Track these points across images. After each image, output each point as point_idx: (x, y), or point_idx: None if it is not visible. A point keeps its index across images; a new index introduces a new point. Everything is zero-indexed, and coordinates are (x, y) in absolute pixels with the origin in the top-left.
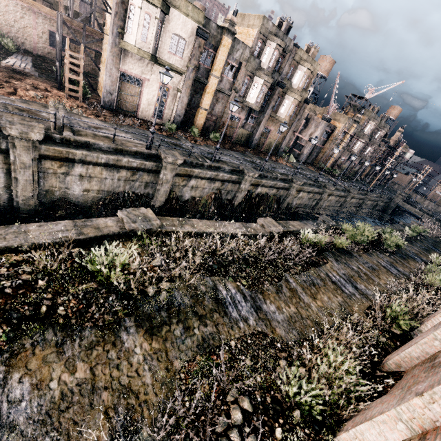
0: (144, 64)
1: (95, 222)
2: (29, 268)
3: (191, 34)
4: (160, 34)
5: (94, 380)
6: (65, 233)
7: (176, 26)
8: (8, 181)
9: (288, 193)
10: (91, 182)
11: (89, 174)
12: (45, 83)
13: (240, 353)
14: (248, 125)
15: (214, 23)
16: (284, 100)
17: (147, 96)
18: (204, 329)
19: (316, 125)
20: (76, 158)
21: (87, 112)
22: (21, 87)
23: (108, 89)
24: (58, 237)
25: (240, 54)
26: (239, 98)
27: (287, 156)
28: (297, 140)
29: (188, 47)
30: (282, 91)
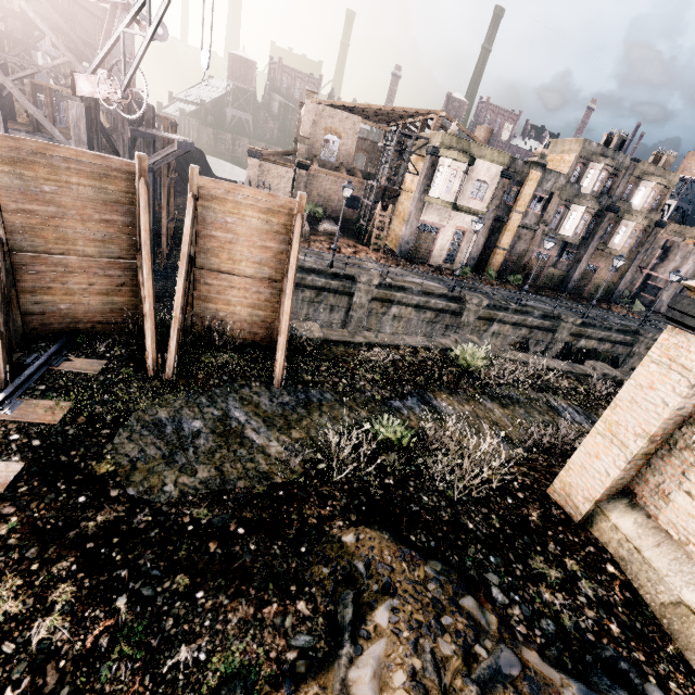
0: (442, 212)
1: (438, 340)
2: (419, 355)
3: (495, 176)
4: (463, 183)
5: (476, 413)
6: (424, 343)
7: (479, 173)
8: (345, 319)
9: (631, 351)
10: (400, 322)
11: (400, 315)
12: (350, 241)
13: (577, 437)
14: (561, 262)
15: (520, 160)
16: (620, 227)
17: (440, 242)
18: (542, 416)
19: (684, 255)
20: (395, 300)
21: (389, 262)
22: (342, 246)
23: (406, 240)
24: (422, 344)
25: (552, 183)
26: (549, 231)
27: (629, 304)
28: (647, 281)
29: (490, 189)
30: (614, 217)
